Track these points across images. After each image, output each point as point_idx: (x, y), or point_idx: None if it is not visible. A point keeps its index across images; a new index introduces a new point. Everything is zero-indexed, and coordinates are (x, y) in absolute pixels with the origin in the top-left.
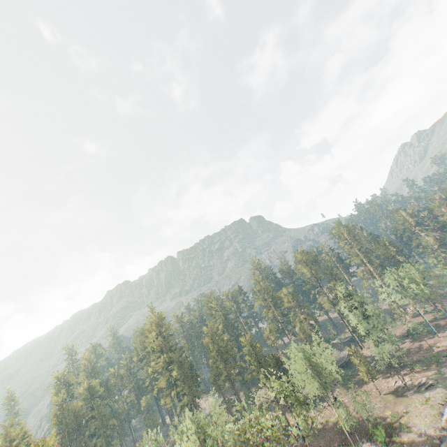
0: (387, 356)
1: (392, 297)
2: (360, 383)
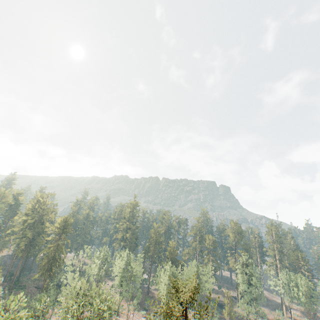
0: (246, 312)
1: (277, 288)
2: (222, 318)
